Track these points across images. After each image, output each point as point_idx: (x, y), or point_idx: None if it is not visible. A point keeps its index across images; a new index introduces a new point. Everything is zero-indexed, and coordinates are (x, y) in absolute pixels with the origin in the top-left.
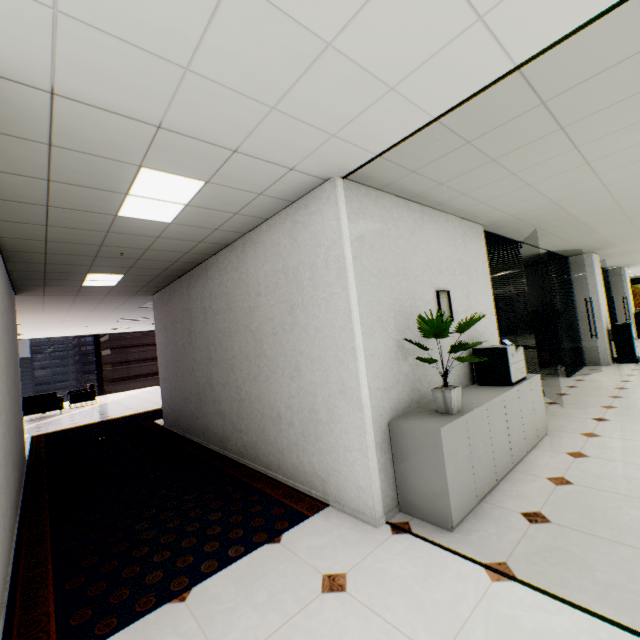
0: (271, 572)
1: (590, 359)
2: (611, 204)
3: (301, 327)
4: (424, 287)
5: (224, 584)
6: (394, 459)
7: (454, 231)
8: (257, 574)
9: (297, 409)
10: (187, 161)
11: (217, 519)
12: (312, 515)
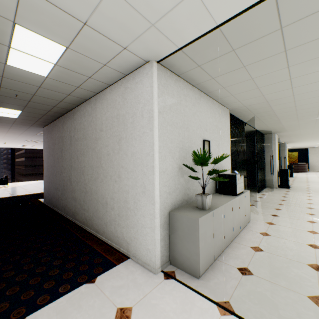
0: (84, 305)
1: (268, 185)
2: (292, 107)
3: (124, 151)
4: (197, 137)
5: (49, 314)
6: (170, 233)
7: (215, 109)
8: (74, 306)
9: (117, 200)
10: (50, 25)
11: (58, 264)
12: (118, 264)
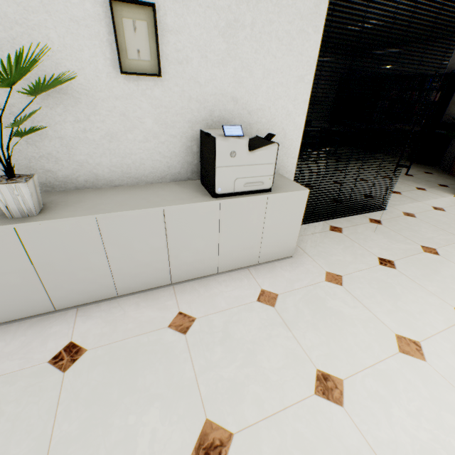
0: None
1: None
2: None
3: None
4: None
5: None
6: None
7: None
8: None
9: None
10: None
11: None
12: None
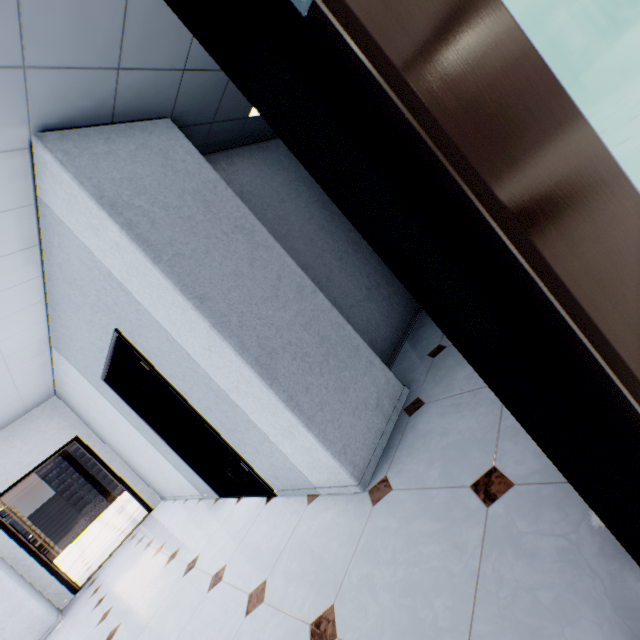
0: None
1: None
2: None
3: None
4: None
5: None
6: None
7: None
8: None
9: None
10: None
11: None
12: None
